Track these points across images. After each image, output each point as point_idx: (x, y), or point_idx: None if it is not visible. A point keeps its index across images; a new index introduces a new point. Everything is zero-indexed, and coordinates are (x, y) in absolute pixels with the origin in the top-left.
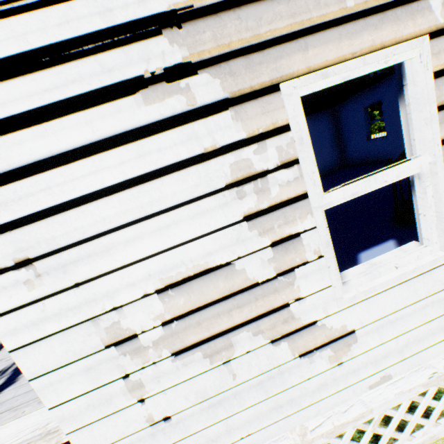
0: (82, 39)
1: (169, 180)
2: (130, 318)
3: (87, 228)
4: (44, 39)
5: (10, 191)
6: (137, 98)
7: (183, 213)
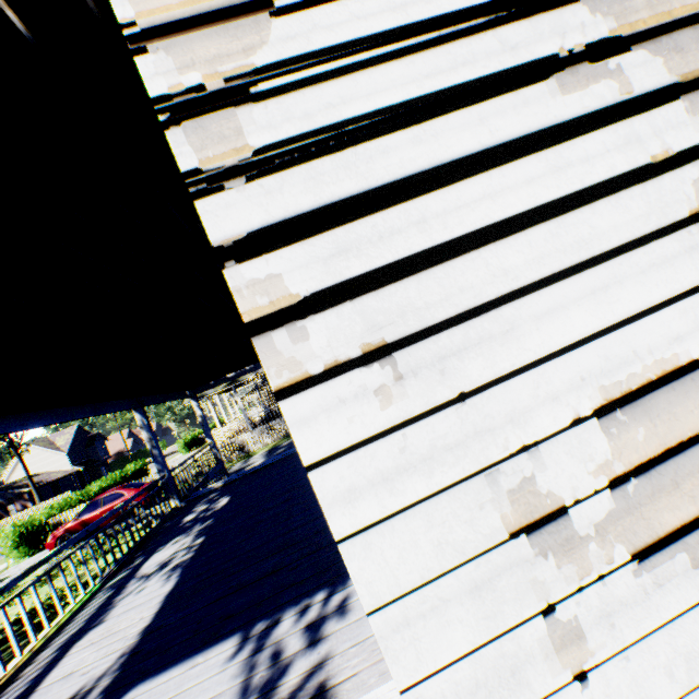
0: (475, 10)
1: (602, 207)
2: (550, 469)
3: (479, 289)
4: (426, 12)
5: (366, 226)
6: (549, 86)
7: (628, 263)
